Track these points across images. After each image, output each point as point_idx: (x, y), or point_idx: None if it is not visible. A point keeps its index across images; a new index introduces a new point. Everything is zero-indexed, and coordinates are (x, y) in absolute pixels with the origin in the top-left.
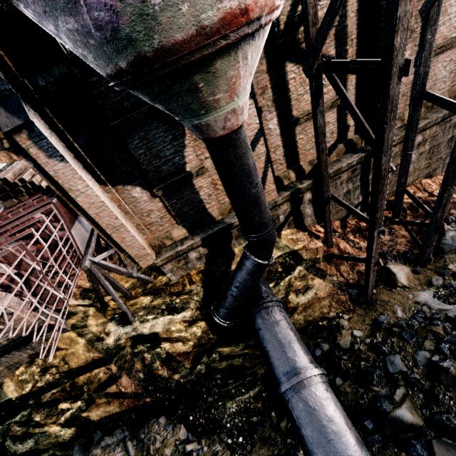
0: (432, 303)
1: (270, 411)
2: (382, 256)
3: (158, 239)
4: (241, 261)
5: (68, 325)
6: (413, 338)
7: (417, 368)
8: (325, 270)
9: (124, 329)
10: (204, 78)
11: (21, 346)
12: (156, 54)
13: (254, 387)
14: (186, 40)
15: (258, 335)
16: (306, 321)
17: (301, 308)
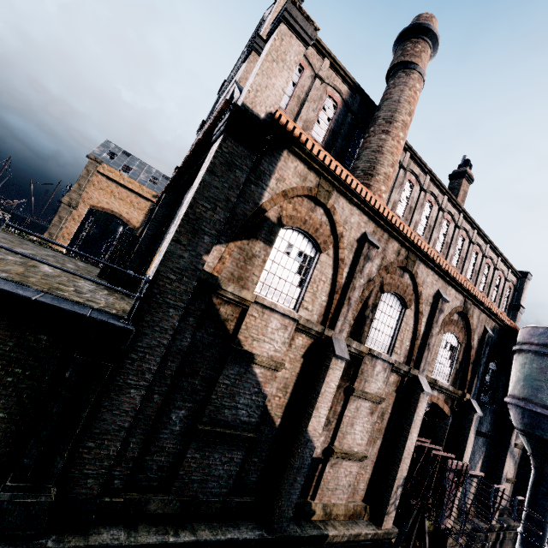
0: None
1: None
2: None
3: None
4: None
5: None
6: None
7: None
8: None
9: None
10: None
11: None
12: None
13: None
14: None
15: None
16: None
17: None
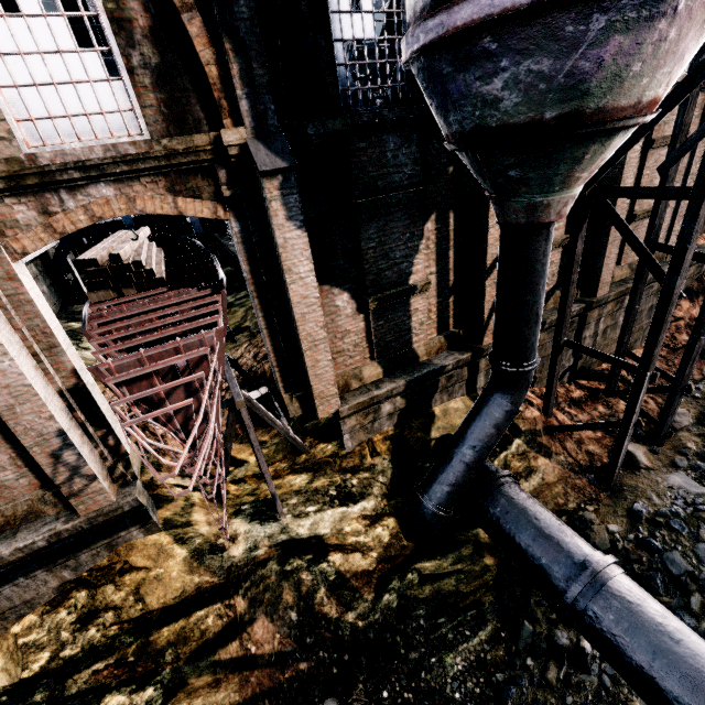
0: (687, 487)
1: (523, 658)
2: (608, 433)
3: (343, 378)
4: (480, 408)
5: (158, 521)
6: (685, 529)
7: (704, 565)
8: (549, 446)
9: (264, 528)
10: (595, 150)
11: (60, 558)
12: (593, 113)
13: (485, 625)
14: (623, 109)
15: (506, 521)
16: None
17: None
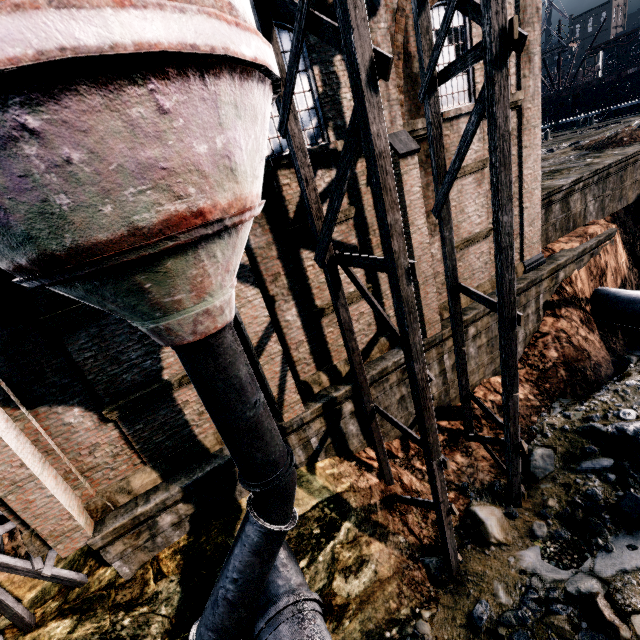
0: (542, 571)
1: None
2: (462, 491)
3: (104, 495)
4: (242, 527)
5: None
6: None
7: None
8: (385, 524)
9: None
10: (151, 278)
11: None
12: (70, 253)
13: None
14: (114, 240)
15: None
16: (365, 633)
17: (354, 606)
